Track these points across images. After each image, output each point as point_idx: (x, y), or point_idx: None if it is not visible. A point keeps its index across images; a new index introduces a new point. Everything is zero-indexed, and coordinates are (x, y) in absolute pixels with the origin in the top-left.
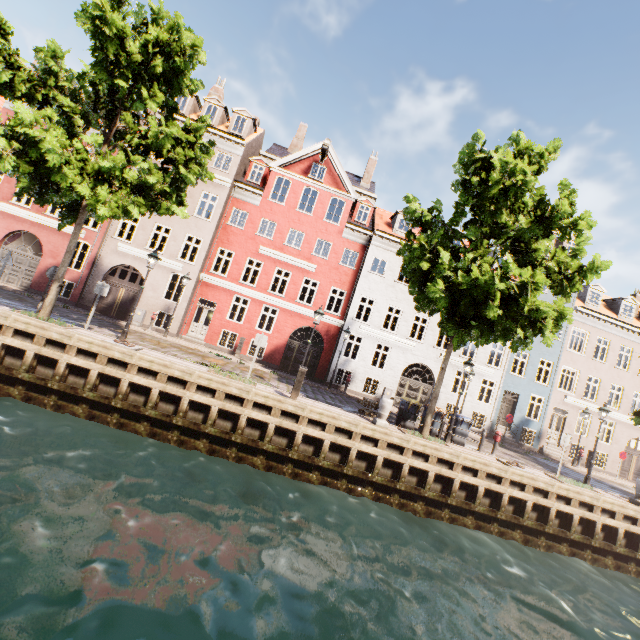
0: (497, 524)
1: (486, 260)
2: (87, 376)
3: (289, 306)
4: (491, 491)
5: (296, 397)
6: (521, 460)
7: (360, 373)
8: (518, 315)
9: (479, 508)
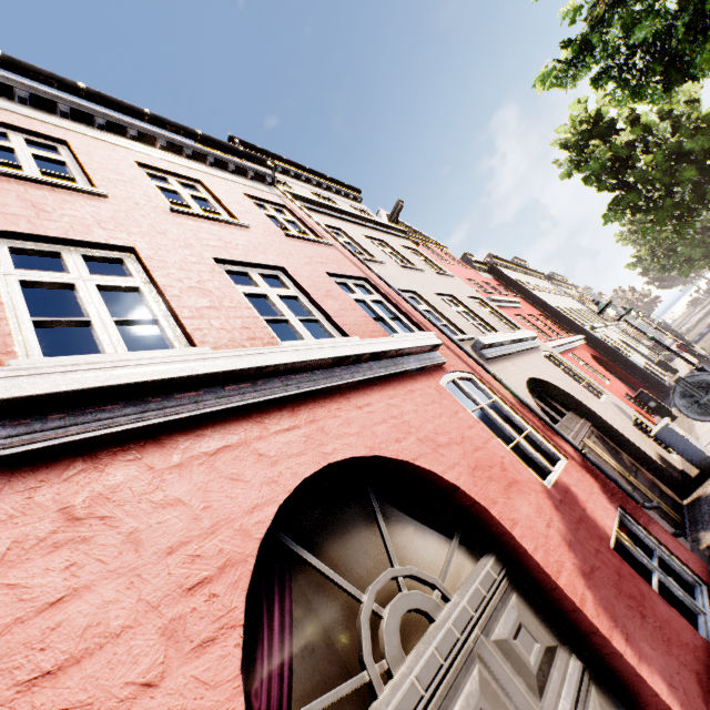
0: None
1: None
2: None
3: (568, 344)
4: None
5: None
6: None
7: (643, 364)
8: None
9: None
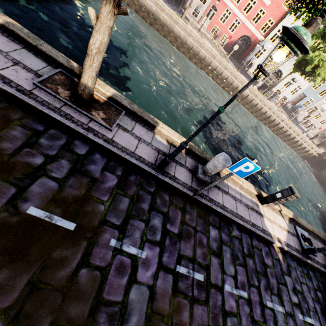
0: (265, 121)
1: (325, 49)
2: (191, 46)
3: (246, 22)
4: (269, 114)
5: (238, 72)
6: (285, 114)
7: (255, 65)
8: (315, 73)
9: (263, 116)
